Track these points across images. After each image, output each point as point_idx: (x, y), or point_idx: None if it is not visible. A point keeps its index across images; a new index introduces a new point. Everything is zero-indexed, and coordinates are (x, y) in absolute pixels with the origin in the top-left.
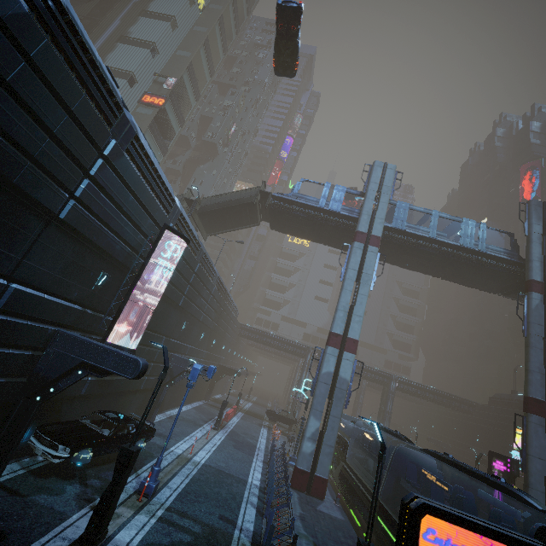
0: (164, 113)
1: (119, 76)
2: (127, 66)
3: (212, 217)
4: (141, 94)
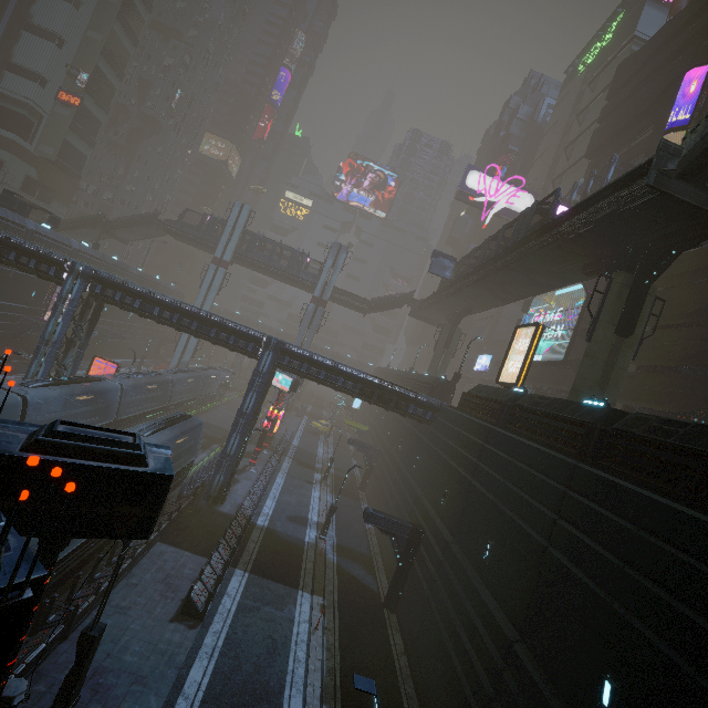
0: (83, 109)
1: (29, 76)
2: (36, 66)
3: (124, 232)
4: (56, 90)
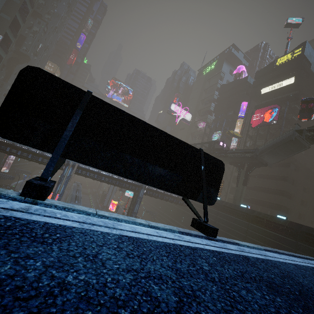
0: None
1: None
2: None
3: None
4: None
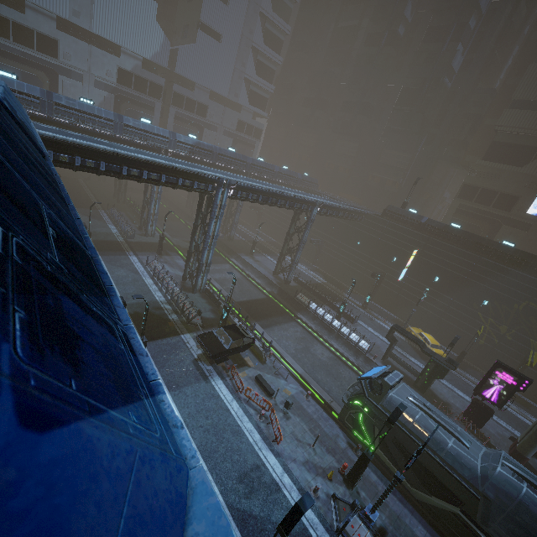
0: None
1: None
2: None
3: None
4: None
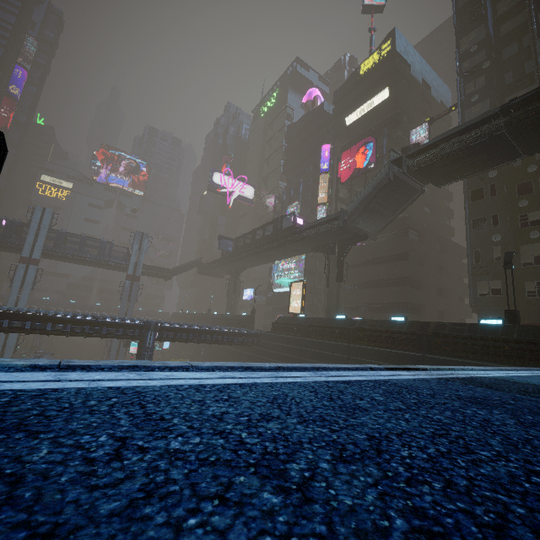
0: None
1: None
2: None
3: None
4: None
